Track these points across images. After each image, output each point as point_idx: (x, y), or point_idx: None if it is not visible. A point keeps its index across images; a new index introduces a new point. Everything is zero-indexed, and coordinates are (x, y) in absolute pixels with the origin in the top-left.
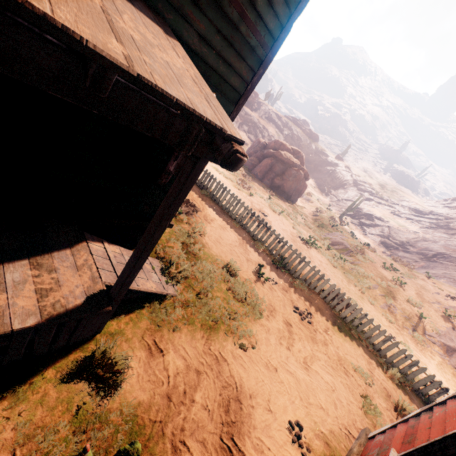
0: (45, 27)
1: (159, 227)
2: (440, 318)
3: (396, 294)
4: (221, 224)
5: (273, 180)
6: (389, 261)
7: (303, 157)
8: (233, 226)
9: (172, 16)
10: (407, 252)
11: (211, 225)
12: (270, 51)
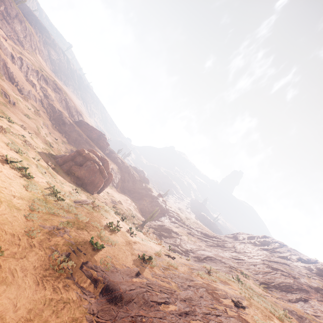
0: None
1: None
2: (131, 259)
3: (91, 229)
4: None
5: (71, 167)
6: (138, 232)
7: (109, 164)
8: None
9: None
10: (187, 256)
11: None
12: None
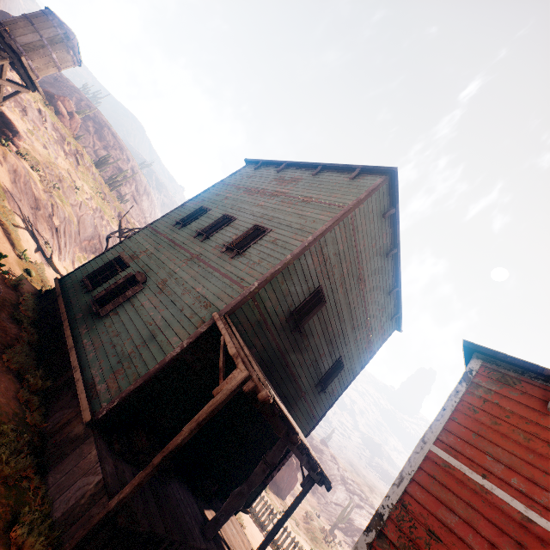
0: (322, 471)
1: (293, 511)
2: None
3: None
4: (248, 518)
5: None
6: None
7: None
8: (254, 521)
9: (296, 417)
10: None
11: (244, 517)
12: (318, 422)
